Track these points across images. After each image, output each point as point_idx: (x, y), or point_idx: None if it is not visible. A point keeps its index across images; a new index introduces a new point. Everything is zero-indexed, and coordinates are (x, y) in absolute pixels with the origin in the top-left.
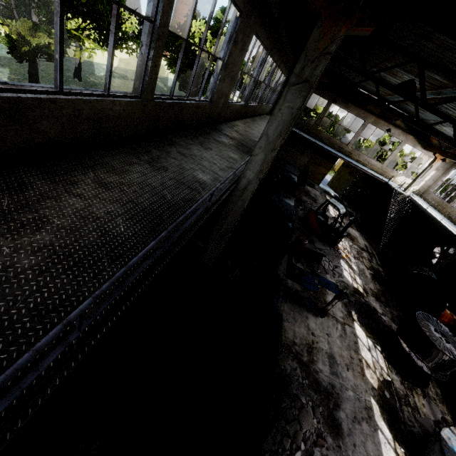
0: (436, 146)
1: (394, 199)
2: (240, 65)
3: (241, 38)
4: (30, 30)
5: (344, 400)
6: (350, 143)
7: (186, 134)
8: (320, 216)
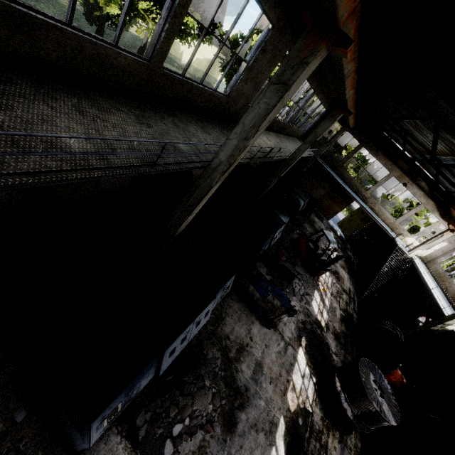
0: (454, 218)
1: (394, 255)
2: (267, 75)
3: (271, 49)
4: None
5: (252, 405)
6: (370, 190)
7: (193, 115)
8: (311, 243)
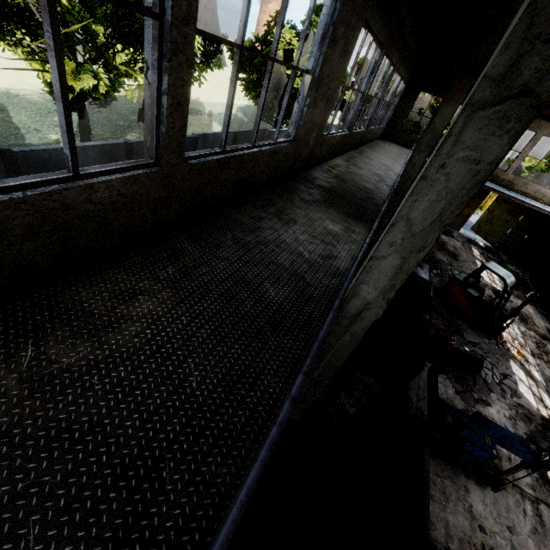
0: None
1: None
2: (341, 76)
3: (343, 32)
4: (73, 73)
5: None
6: (511, 168)
7: (255, 199)
8: (471, 288)
